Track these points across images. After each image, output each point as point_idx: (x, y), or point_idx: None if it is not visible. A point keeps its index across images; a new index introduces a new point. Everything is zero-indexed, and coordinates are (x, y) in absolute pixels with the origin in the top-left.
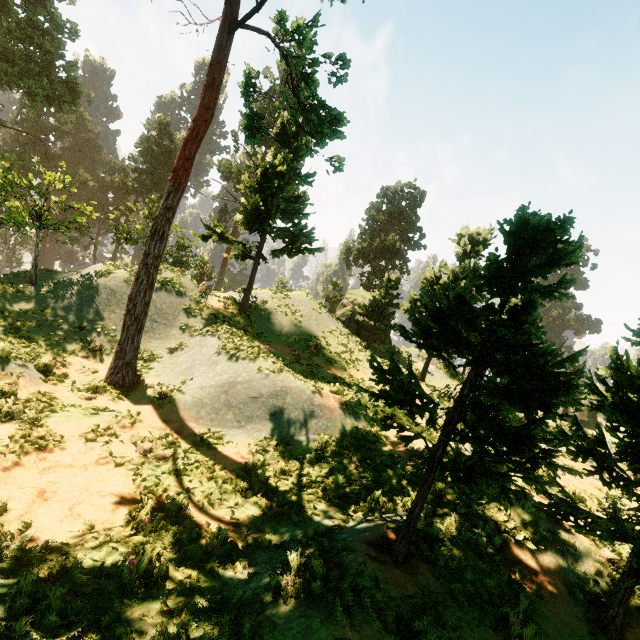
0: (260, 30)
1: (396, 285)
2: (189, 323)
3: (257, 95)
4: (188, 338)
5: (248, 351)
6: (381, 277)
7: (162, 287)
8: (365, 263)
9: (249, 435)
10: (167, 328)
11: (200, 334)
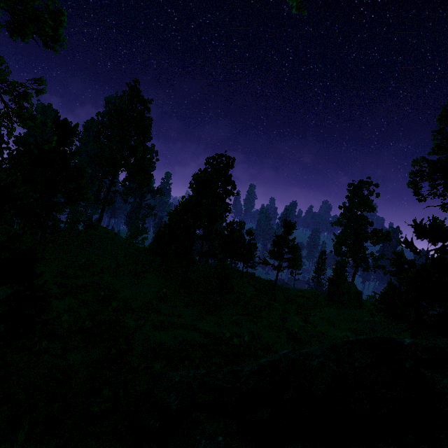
0: None
1: None
2: None
3: None
4: None
5: None
6: None
7: None
8: None
9: None
10: None
11: None
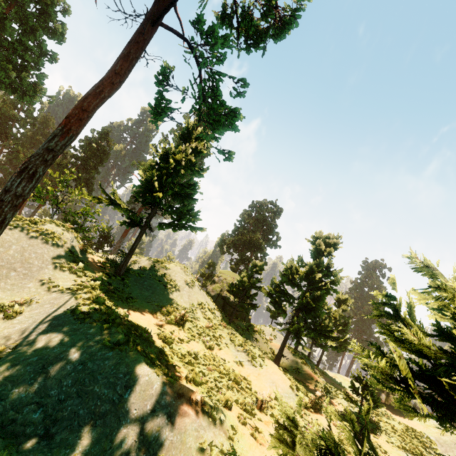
0: (180, 34)
1: (260, 270)
2: (53, 277)
3: (168, 85)
4: (44, 293)
5: (101, 318)
6: (246, 264)
7: (39, 237)
8: (235, 252)
9: (53, 452)
10: (25, 279)
11: (59, 290)
